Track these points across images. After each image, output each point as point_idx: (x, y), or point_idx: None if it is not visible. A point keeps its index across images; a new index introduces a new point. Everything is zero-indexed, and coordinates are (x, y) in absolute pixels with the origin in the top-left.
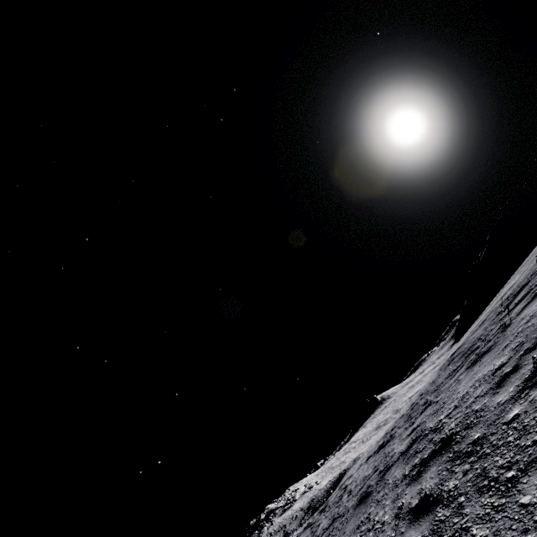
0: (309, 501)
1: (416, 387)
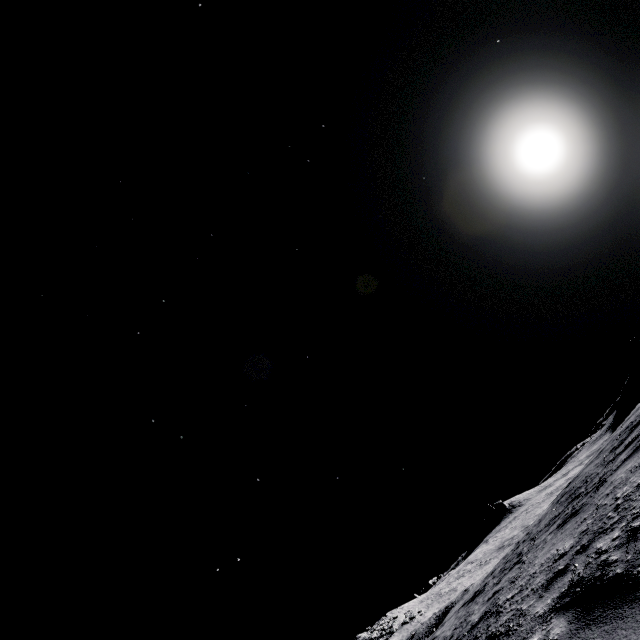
0: (408, 636)
1: (555, 496)
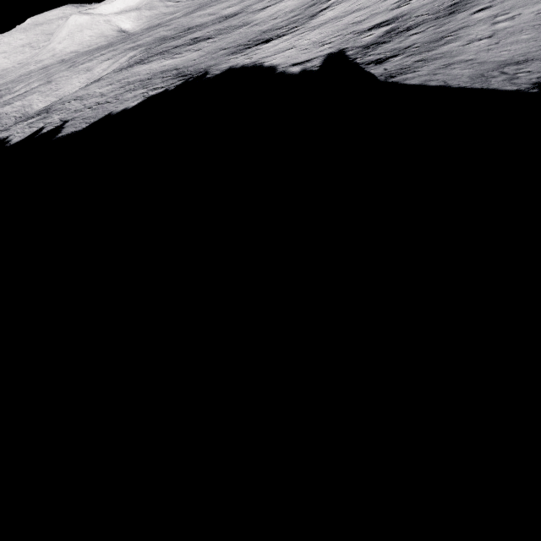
0: None
1: None
